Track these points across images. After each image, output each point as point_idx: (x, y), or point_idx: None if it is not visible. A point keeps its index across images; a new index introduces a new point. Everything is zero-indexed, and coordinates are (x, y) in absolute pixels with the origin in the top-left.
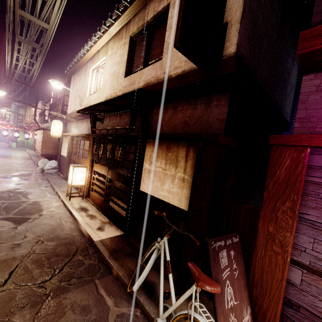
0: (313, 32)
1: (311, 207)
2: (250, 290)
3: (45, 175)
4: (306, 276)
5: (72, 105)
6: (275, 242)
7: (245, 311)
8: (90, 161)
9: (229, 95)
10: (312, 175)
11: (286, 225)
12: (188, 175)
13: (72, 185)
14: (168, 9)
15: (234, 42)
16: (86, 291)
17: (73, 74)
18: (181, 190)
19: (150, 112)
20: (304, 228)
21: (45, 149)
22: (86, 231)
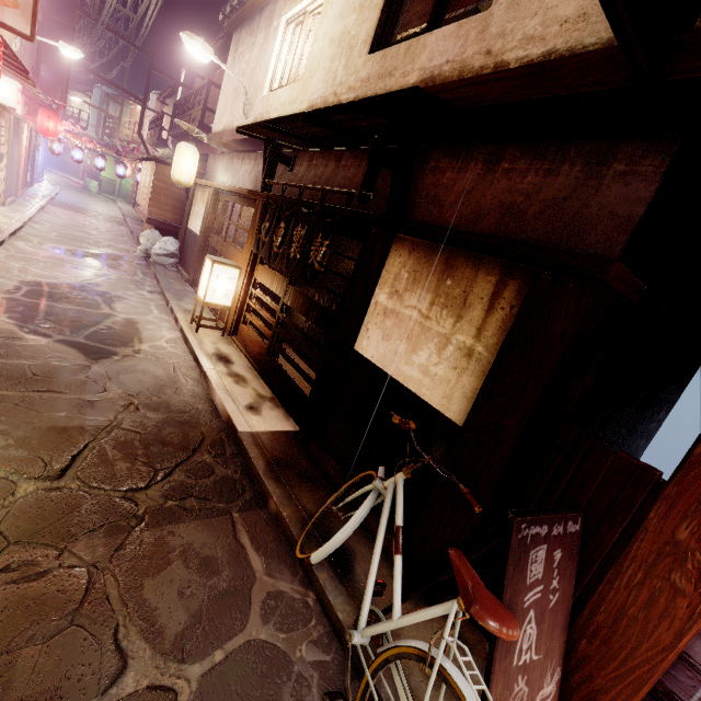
0: None
1: None
2: (573, 637)
3: (152, 267)
4: None
5: (225, 113)
6: (685, 566)
7: (549, 676)
8: (249, 256)
9: (676, 151)
10: None
11: None
12: (485, 346)
13: (205, 302)
14: None
15: None
16: (214, 530)
17: (237, 27)
18: (456, 377)
19: (418, 163)
20: None
21: (156, 209)
22: (225, 406)
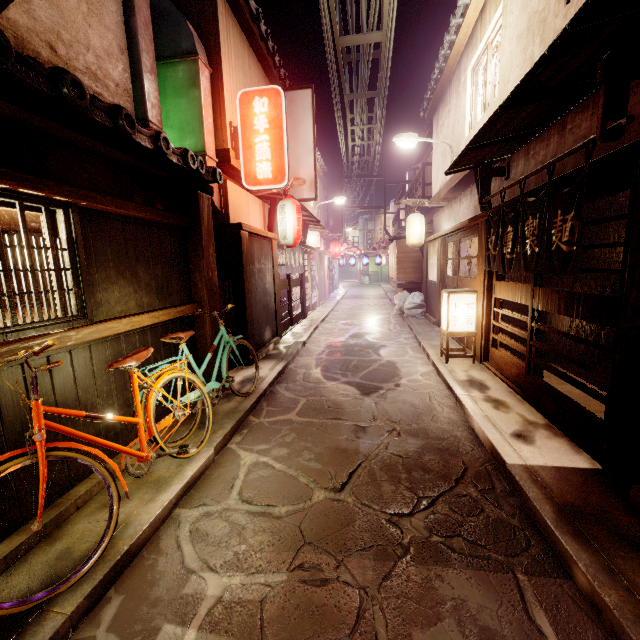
0: None
1: None
2: None
3: (405, 320)
4: None
5: (438, 176)
6: None
7: None
8: (483, 277)
9: None
10: None
11: None
12: None
13: (448, 332)
14: None
15: None
16: (492, 590)
17: (434, 111)
18: None
19: None
20: None
21: (402, 274)
22: (485, 433)
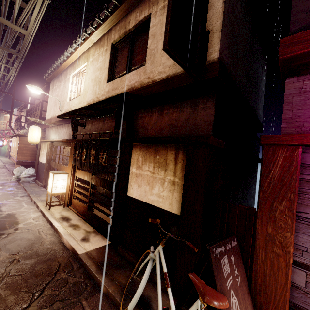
0: (293, 39)
1: (308, 205)
2: (253, 296)
3: (21, 184)
4: None
5: (51, 111)
6: (276, 243)
7: None
8: (71, 167)
9: (215, 98)
10: (306, 173)
11: (285, 225)
12: (178, 178)
13: (52, 193)
14: (149, 18)
15: (217, 48)
16: None
17: (52, 80)
18: (172, 194)
19: (134, 116)
20: (303, 227)
21: (21, 156)
22: (69, 243)
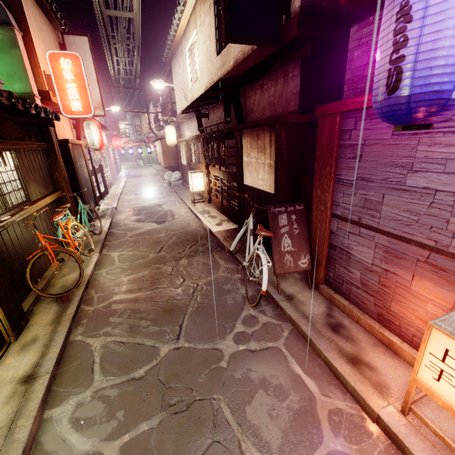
0: None
1: (342, 168)
2: (310, 243)
3: (173, 188)
4: (339, 224)
5: (179, 103)
6: (322, 202)
7: (303, 256)
8: (205, 165)
9: (300, 63)
10: (343, 139)
11: (327, 187)
12: (273, 160)
13: (193, 191)
14: None
15: None
16: (206, 257)
17: (171, 60)
18: (270, 176)
19: (243, 97)
20: (338, 187)
21: (167, 161)
22: (207, 226)
